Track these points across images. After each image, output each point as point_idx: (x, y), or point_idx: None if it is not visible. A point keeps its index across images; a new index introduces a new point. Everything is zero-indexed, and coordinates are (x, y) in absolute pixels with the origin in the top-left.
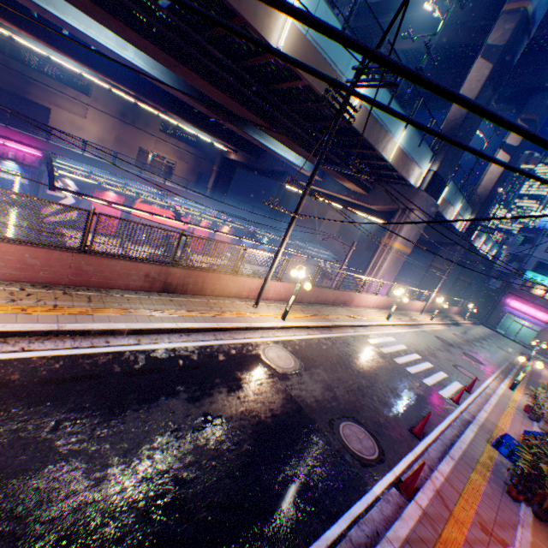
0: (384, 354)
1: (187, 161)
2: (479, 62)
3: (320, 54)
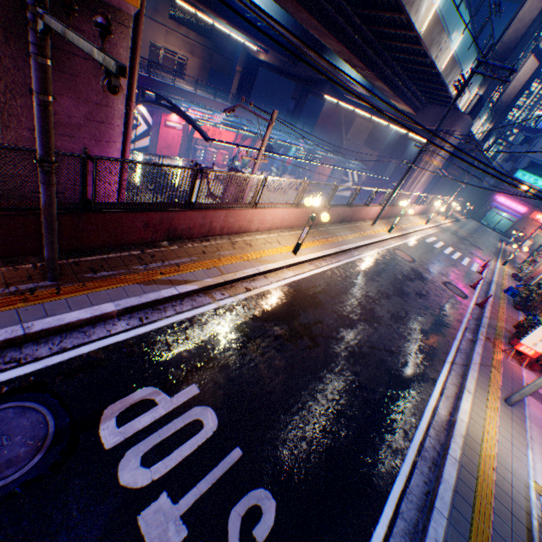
0: (437, 249)
1: (198, 55)
2: None
3: (441, 25)
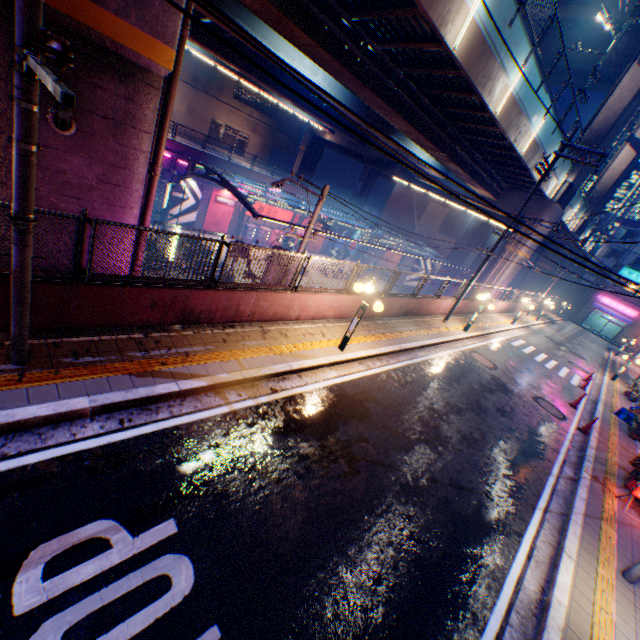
0: (526, 355)
1: (261, 134)
2: (634, 70)
3: (519, 108)
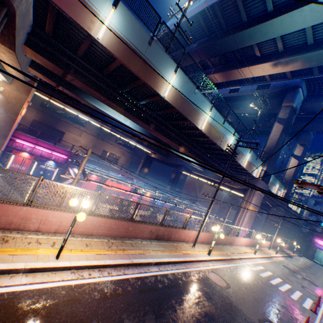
0: (263, 277)
1: (126, 155)
2: (276, 124)
3: (216, 129)
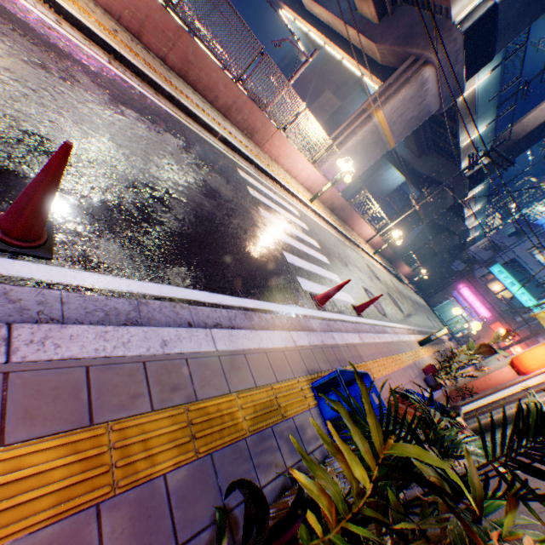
0: (249, 194)
1: None
2: None
3: None
